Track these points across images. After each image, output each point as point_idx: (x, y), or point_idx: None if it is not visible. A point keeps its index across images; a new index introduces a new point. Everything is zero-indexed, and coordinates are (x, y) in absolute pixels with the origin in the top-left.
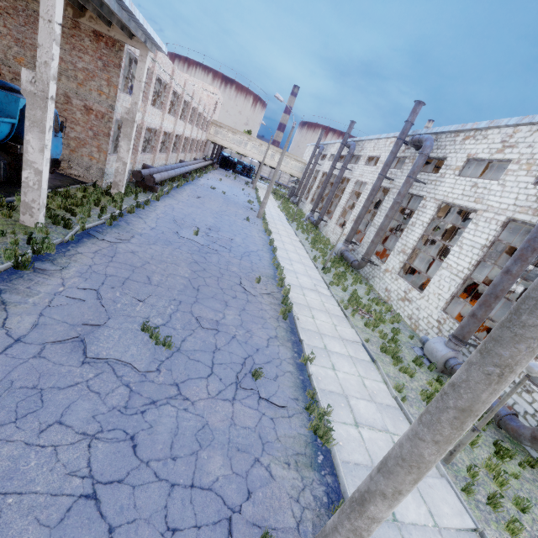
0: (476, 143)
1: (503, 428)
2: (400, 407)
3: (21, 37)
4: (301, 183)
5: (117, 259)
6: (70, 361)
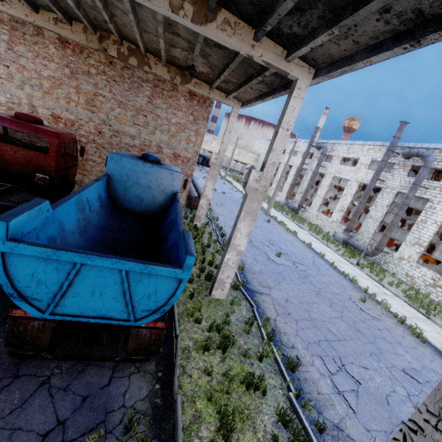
0: None
1: None
2: None
3: (124, 100)
4: None
5: (294, 315)
6: None
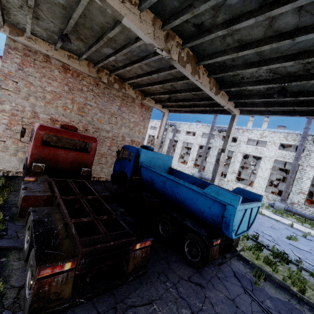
0: (249, 134)
1: (312, 220)
2: (306, 227)
3: (103, 108)
4: None
5: None
6: (312, 256)
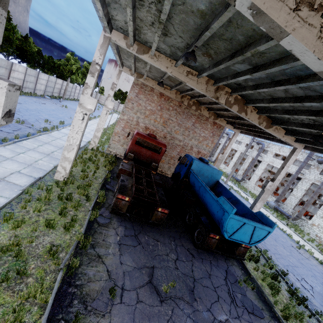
0: None
1: None
2: None
3: (181, 123)
4: (213, 150)
5: (271, 251)
6: None
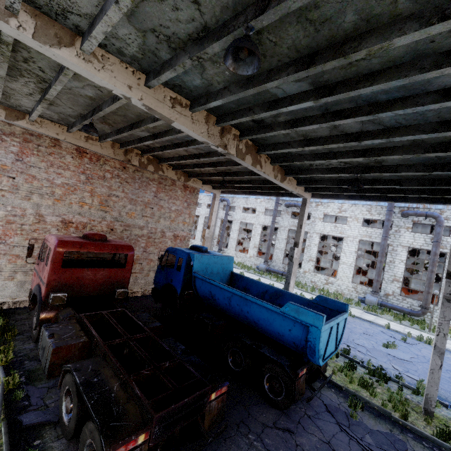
0: (325, 208)
1: (412, 315)
2: (405, 325)
3: (134, 197)
4: None
5: None
6: (414, 367)
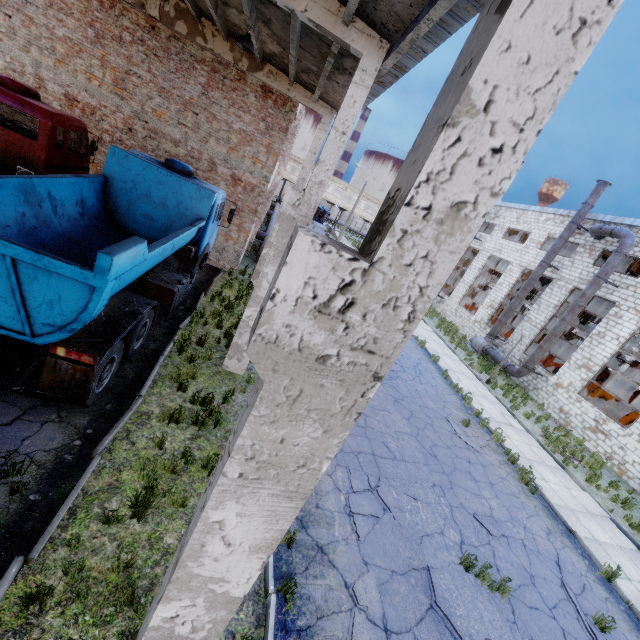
0: None
1: None
2: None
3: (167, 86)
4: None
5: None
6: None
